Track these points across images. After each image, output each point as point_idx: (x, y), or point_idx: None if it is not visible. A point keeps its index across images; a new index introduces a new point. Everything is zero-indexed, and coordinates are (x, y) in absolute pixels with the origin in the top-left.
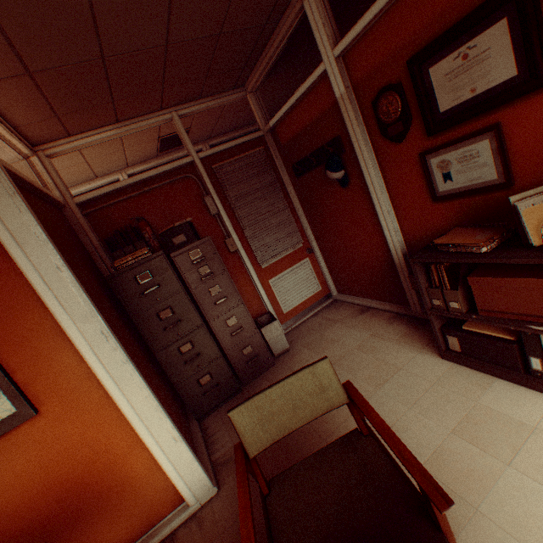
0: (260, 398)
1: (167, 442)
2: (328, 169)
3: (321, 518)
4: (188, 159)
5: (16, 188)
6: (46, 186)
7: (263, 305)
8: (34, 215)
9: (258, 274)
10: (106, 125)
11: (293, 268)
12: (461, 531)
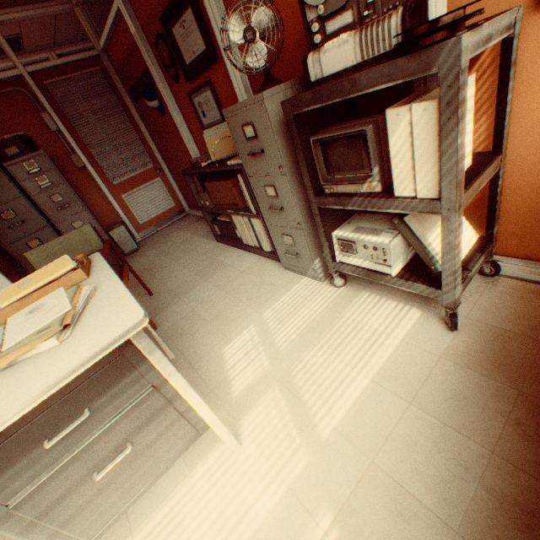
0: (46, 246)
1: None
2: (145, 98)
3: None
4: (15, 72)
5: None
6: None
7: (120, 216)
8: None
9: (111, 189)
10: None
11: (147, 186)
12: (169, 307)
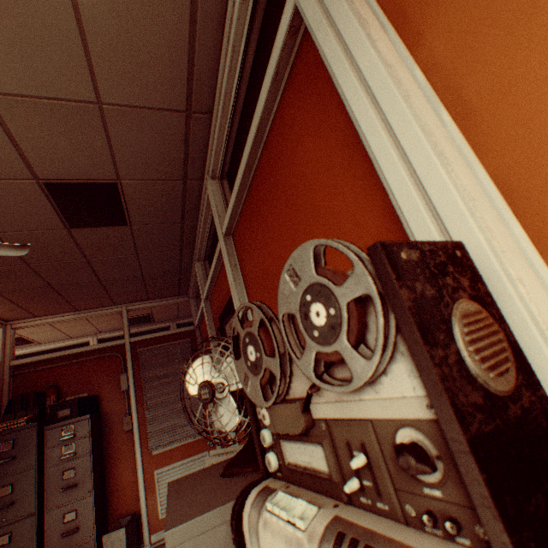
0: None
1: None
2: None
3: None
4: (121, 340)
5: None
6: None
7: (139, 500)
8: None
9: (146, 460)
10: (68, 311)
11: (189, 460)
12: None
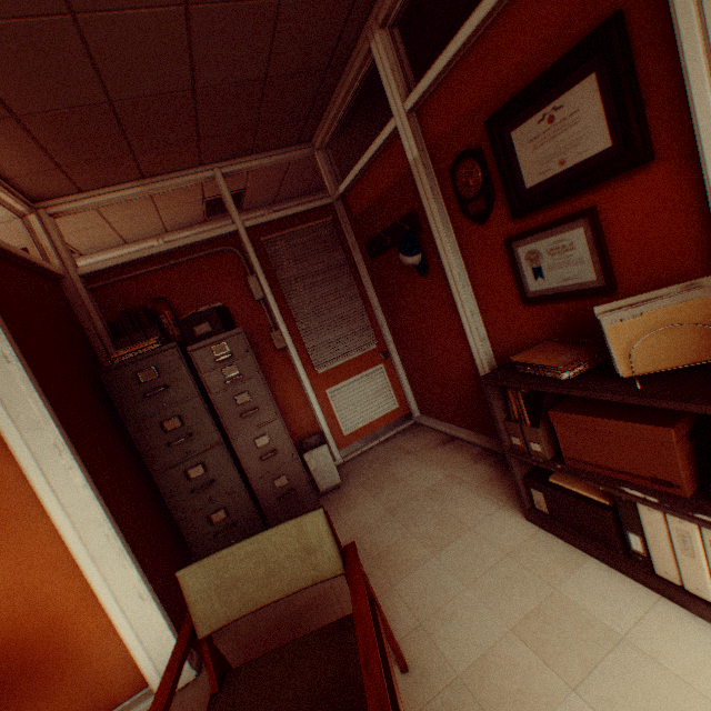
0: (224, 555)
1: (131, 600)
2: (401, 251)
3: None
4: (231, 227)
5: None
6: (43, 251)
7: (316, 421)
8: None
9: (312, 380)
10: (128, 181)
11: (362, 376)
12: None
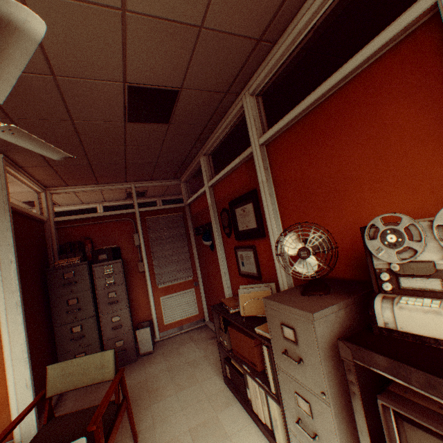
0: (69, 362)
1: (22, 386)
2: (203, 238)
3: (56, 438)
4: (132, 210)
5: (12, 219)
6: (42, 208)
7: (151, 313)
8: (13, 233)
9: (154, 290)
10: (91, 184)
11: (181, 293)
12: None
